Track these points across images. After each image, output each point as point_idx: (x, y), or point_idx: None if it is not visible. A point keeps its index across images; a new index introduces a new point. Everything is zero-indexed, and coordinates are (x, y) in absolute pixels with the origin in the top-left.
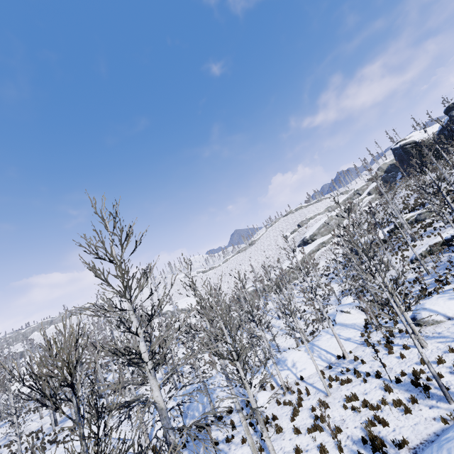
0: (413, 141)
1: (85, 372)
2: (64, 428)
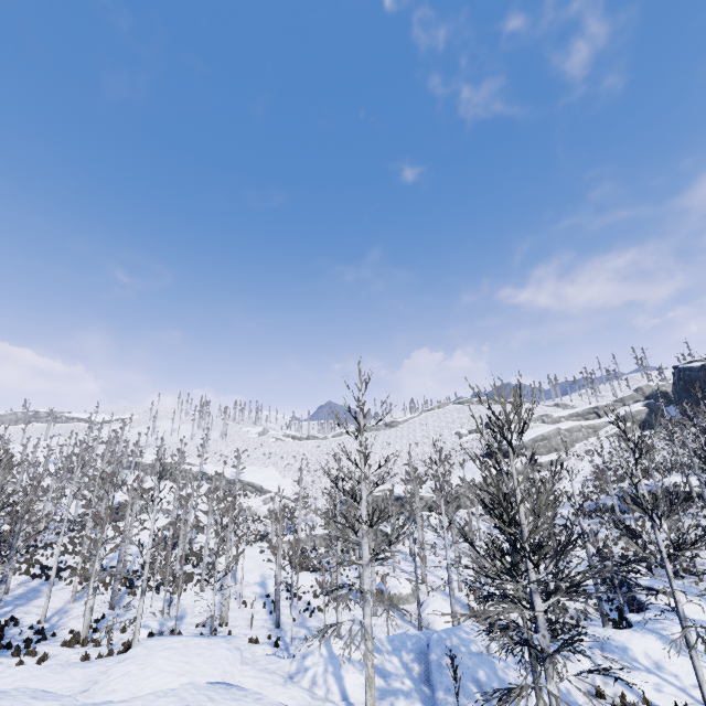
0: None
1: (46, 525)
2: (16, 621)
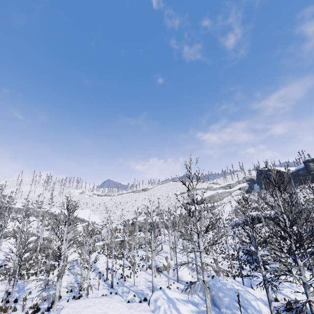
0: (278, 170)
1: None
2: None
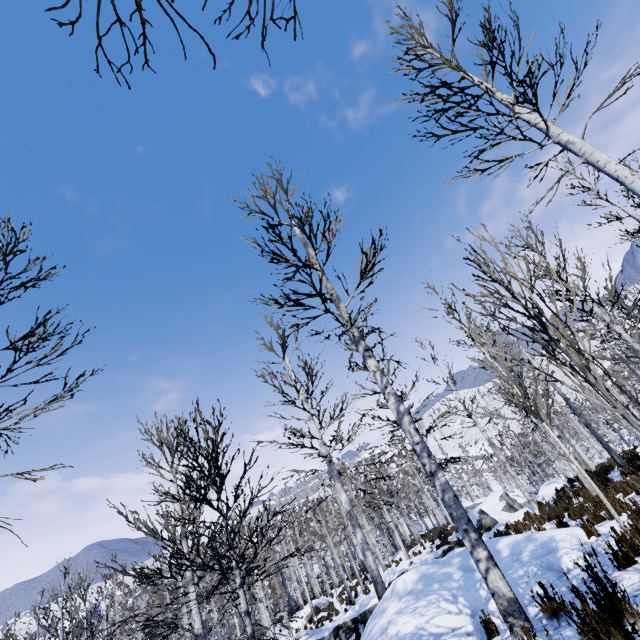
0: None
1: None
2: None
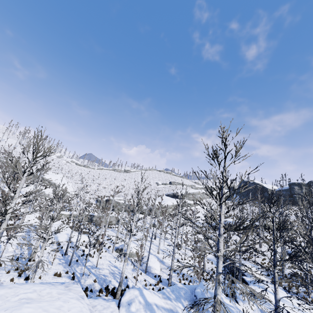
0: (263, 185)
1: None
2: None
